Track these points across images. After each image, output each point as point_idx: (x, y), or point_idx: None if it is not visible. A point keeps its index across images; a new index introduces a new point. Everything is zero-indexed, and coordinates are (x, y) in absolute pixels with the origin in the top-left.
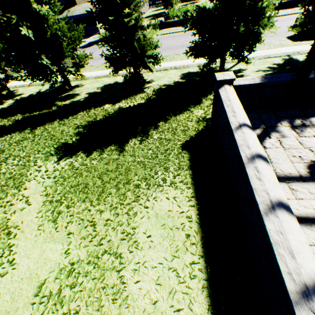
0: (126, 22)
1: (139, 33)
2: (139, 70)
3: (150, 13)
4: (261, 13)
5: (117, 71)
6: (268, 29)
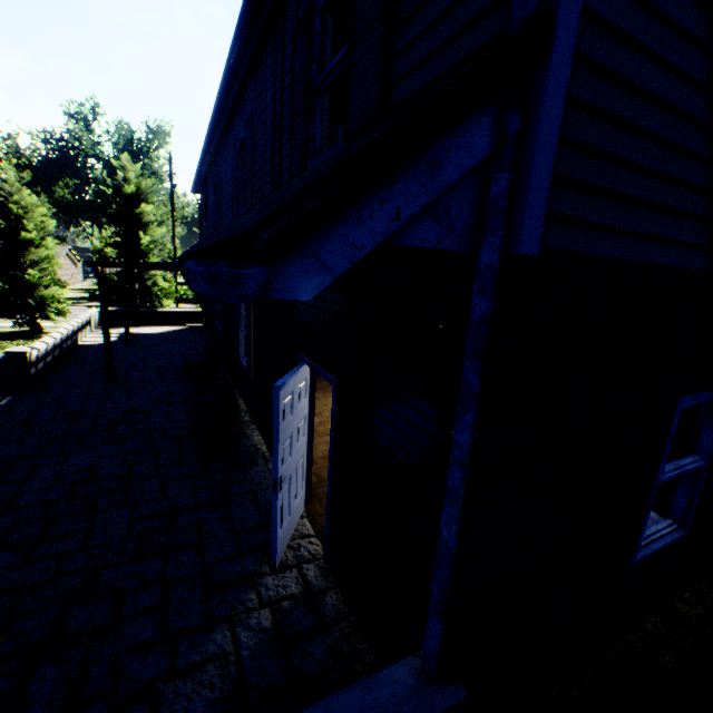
0: (29, 278)
1: (43, 288)
2: (38, 319)
3: (85, 286)
4: (153, 290)
5: (6, 316)
6: (168, 302)
